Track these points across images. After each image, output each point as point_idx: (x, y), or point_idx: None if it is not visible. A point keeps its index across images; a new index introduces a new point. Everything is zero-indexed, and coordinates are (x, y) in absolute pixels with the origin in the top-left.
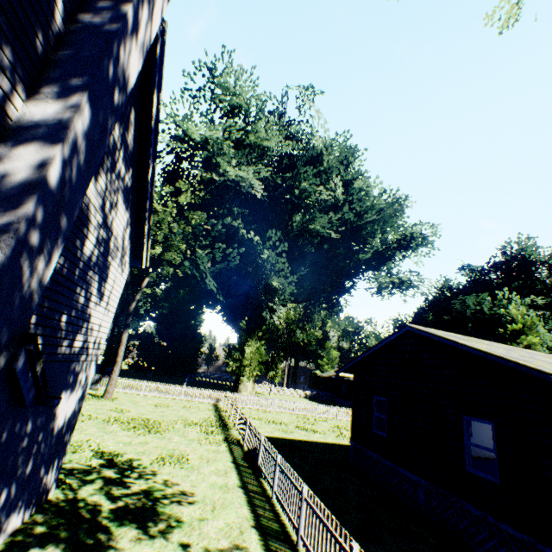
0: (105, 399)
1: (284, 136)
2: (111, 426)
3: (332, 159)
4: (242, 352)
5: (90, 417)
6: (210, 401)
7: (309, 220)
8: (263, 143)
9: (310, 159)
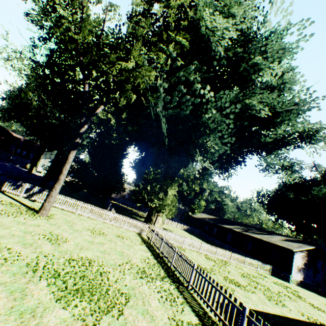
0: (39, 216)
1: (250, 8)
2: (36, 286)
3: (278, 47)
4: (165, 193)
5: (5, 257)
6: (135, 230)
7: (249, 94)
8: (232, 8)
9: (267, 36)
